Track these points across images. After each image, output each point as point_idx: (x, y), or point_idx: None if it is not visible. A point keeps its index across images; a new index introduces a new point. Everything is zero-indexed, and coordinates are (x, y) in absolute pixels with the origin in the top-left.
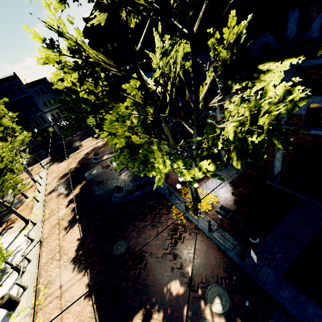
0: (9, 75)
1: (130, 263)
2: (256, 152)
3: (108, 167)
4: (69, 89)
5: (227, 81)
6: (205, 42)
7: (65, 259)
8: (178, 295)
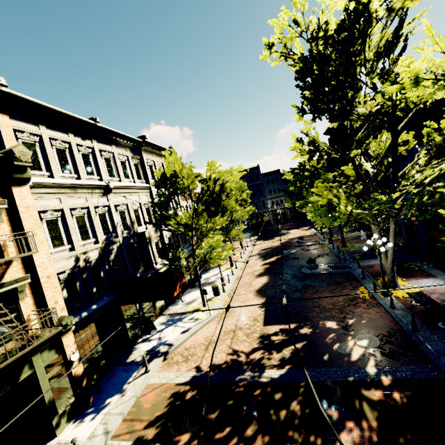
0: (254, 166)
1: (299, 303)
2: (420, 202)
3: (308, 250)
4: (300, 164)
5: (432, 159)
6: (400, 132)
7: (251, 289)
8: (331, 328)
